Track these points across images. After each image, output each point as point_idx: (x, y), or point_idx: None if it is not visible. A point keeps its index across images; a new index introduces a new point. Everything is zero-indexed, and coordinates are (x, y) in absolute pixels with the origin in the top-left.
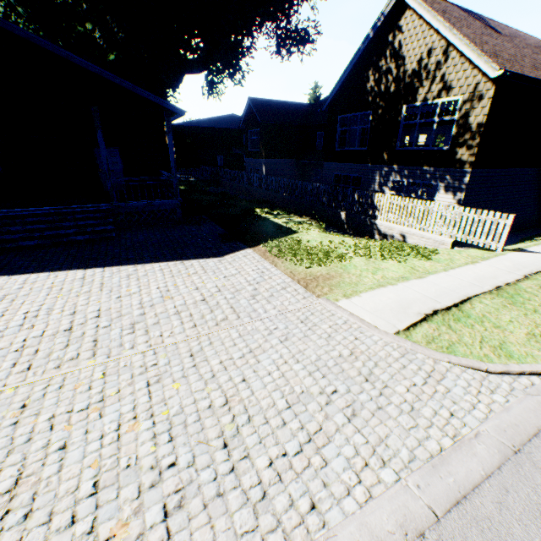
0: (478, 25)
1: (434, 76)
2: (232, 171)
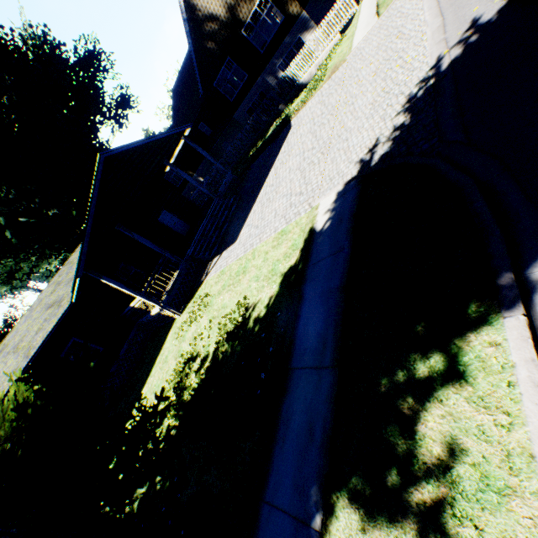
0: None
1: (240, 2)
2: None
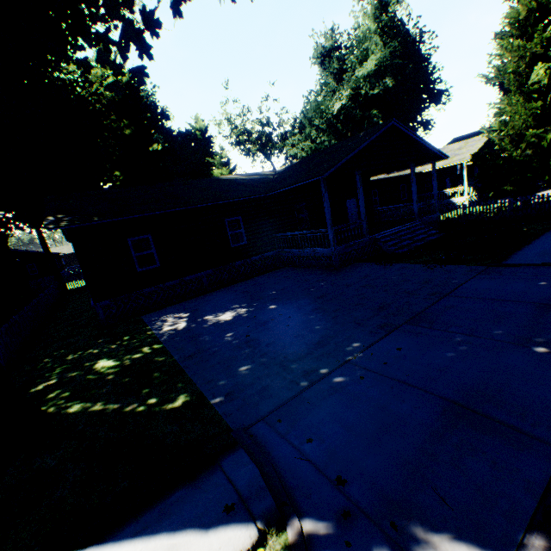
0: None
1: None
2: None
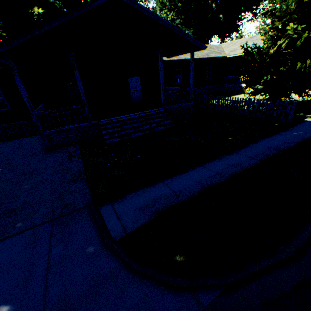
0: None
1: None
2: None
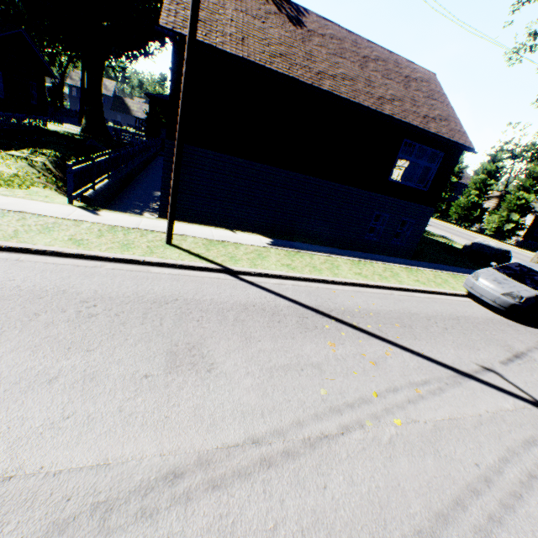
0: (264, 8)
1: None
2: (152, 140)
